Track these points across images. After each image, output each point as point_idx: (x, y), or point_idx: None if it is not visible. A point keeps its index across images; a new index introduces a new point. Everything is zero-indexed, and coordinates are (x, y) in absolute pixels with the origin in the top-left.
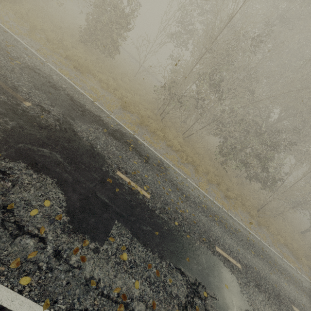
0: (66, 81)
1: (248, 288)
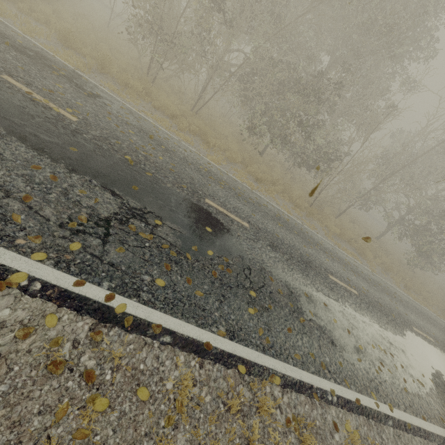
0: None
1: (252, 243)
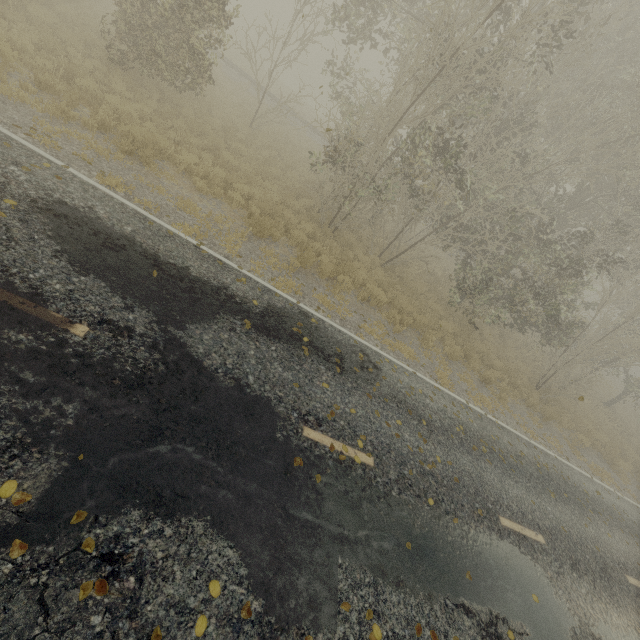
0: (126, 210)
1: (563, 580)
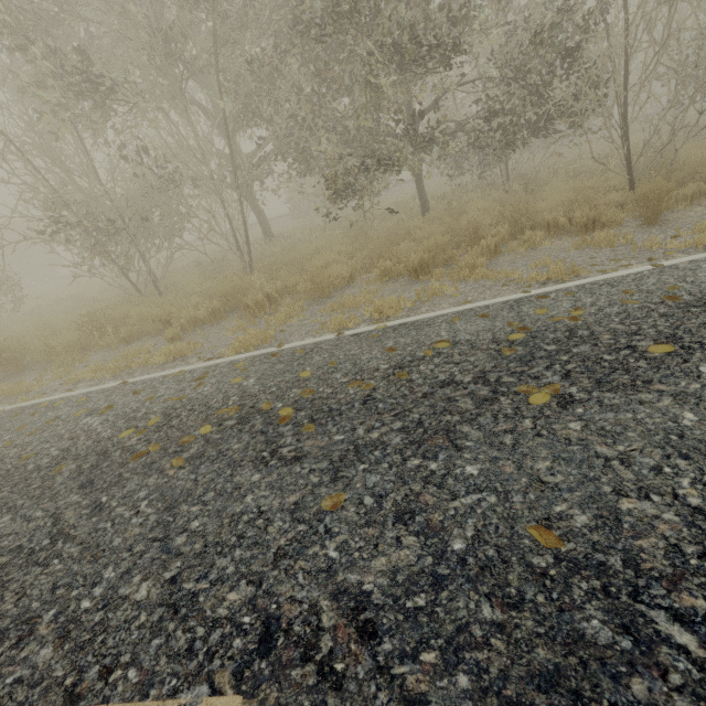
0: None
1: None
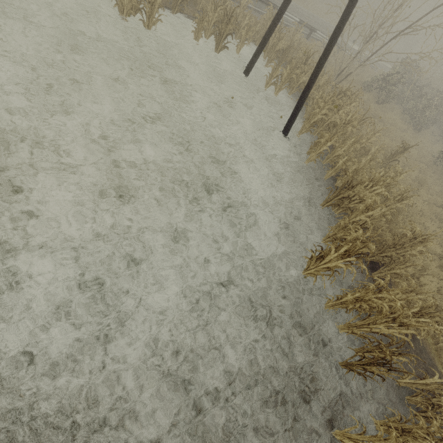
0: None
1: None
